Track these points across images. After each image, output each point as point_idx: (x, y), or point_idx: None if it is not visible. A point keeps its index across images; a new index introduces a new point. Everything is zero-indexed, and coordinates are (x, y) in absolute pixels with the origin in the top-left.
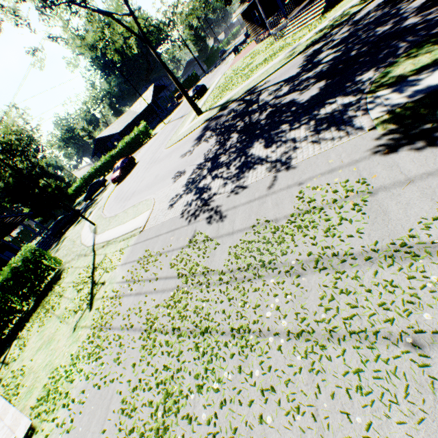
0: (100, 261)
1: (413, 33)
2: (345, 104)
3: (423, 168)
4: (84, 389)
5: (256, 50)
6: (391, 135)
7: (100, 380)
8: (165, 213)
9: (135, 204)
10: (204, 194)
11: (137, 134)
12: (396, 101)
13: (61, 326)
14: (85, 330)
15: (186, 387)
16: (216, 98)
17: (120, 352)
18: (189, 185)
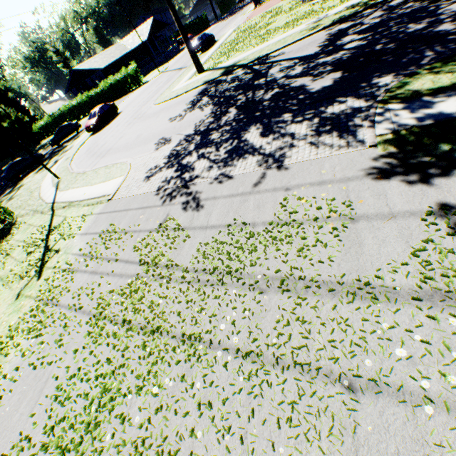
0: (58, 224)
1: (444, 42)
2: (354, 108)
3: (408, 205)
4: (19, 365)
5: (280, 9)
6: (389, 159)
7: (37, 359)
8: (140, 185)
9: (108, 164)
10: (186, 173)
11: (125, 77)
12: (404, 121)
13: (3, 290)
14: (29, 300)
15: (126, 386)
16: (223, 57)
17: (63, 333)
18: (172, 158)
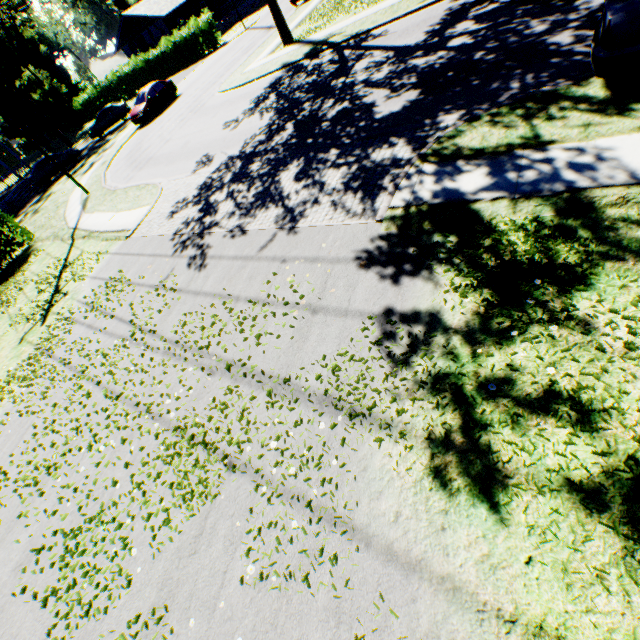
0: (74, 259)
1: (541, 68)
2: (396, 158)
3: (364, 304)
4: (10, 411)
5: None
6: (385, 242)
7: (25, 408)
8: (162, 222)
9: (141, 184)
10: (208, 217)
11: (194, 33)
12: (423, 193)
13: (10, 332)
14: (30, 347)
15: (84, 441)
16: (322, 19)
17: (50, 386)
18: (204, 190)
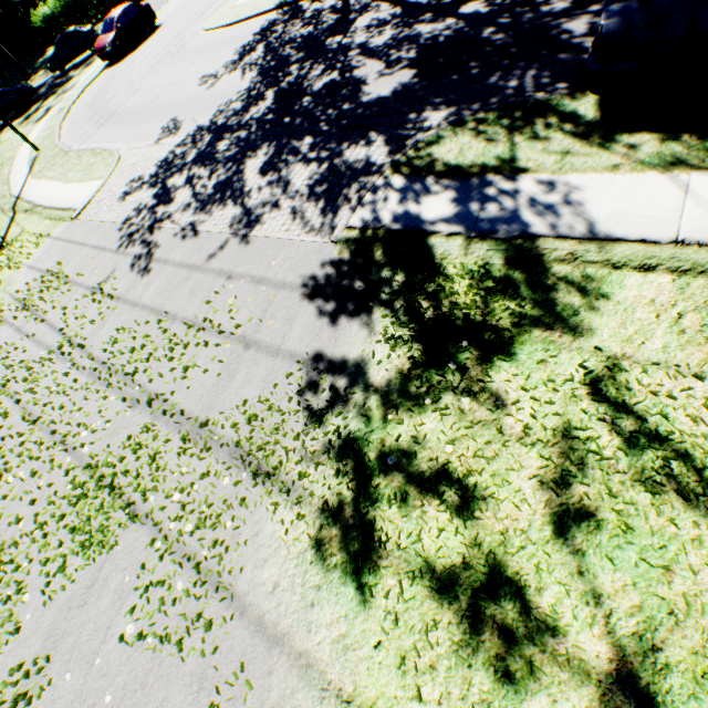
0: (12, 239)
1: (545, 65)
2: (370, 162)
3: (297, 344)
4: None
5: None
6: (334, 269)
7: None
8: (113, 205)
9: (97, 148)
10: (162, 206)
11: None
12: (384, 214)
13: None
14: None
15: None
16: None
17: None
18: (163, 169)
